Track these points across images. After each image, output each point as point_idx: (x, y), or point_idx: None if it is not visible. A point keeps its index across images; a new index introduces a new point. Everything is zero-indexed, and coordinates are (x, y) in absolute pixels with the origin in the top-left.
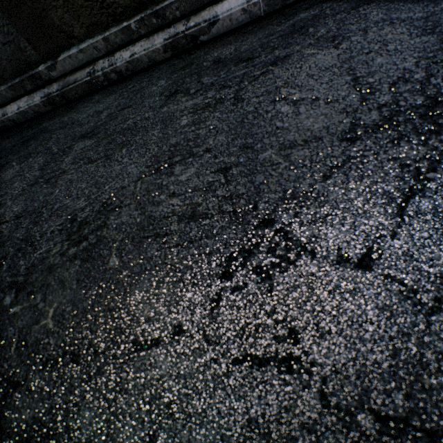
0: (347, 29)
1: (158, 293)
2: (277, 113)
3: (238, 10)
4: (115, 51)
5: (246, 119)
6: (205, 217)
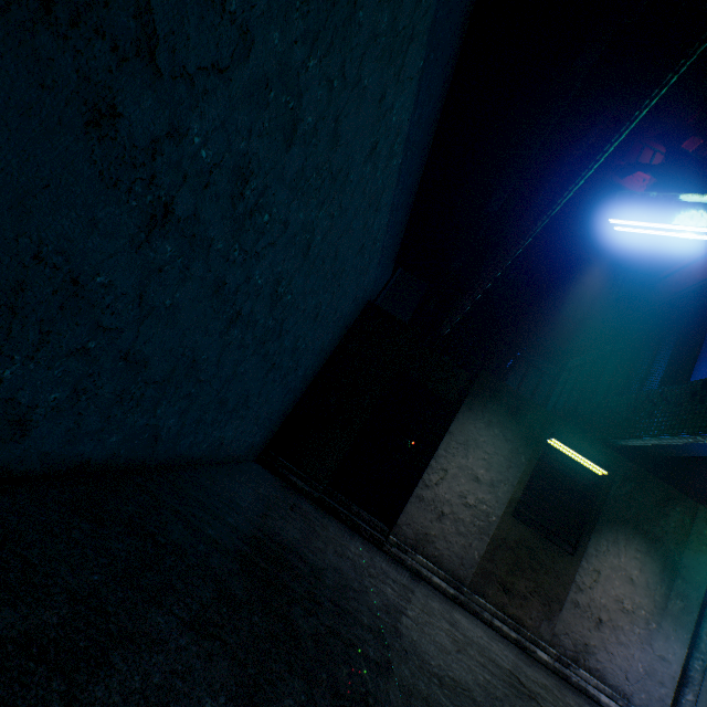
0: (591, 706)
1: None
2: None
3: (544, 658)
4: (494, 617)
5: (578, 702)
6: None
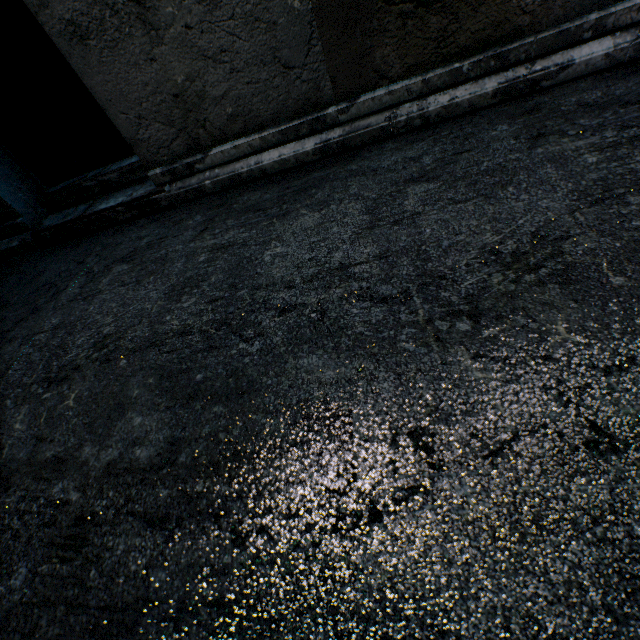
0: None
1: None
2: None
3: (600, 55)
4: (429, 95)
5: None
6: None
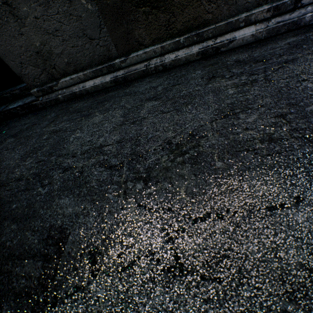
0: None
1: (269, 180)
2: (305, 87)
3: (249, 35)
4: (165, 54)
5: (282, 90)
6: (281, 140)
